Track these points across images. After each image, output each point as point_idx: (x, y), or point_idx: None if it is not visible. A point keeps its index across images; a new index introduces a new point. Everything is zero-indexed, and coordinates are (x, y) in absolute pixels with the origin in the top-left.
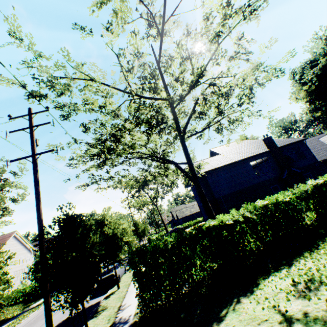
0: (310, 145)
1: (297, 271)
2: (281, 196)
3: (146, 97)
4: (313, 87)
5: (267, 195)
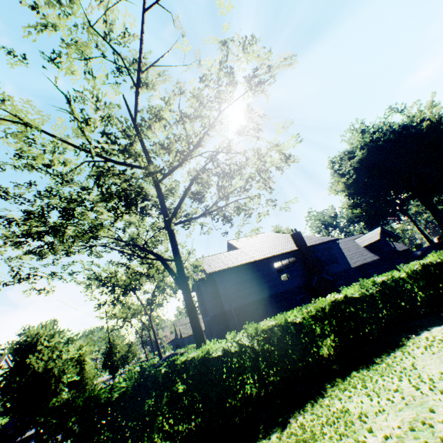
0: (345, 247)
1: (289, 437)
2: (292, 315)
3: (117, 162)
4: (351, 180)
5: (293, 308)
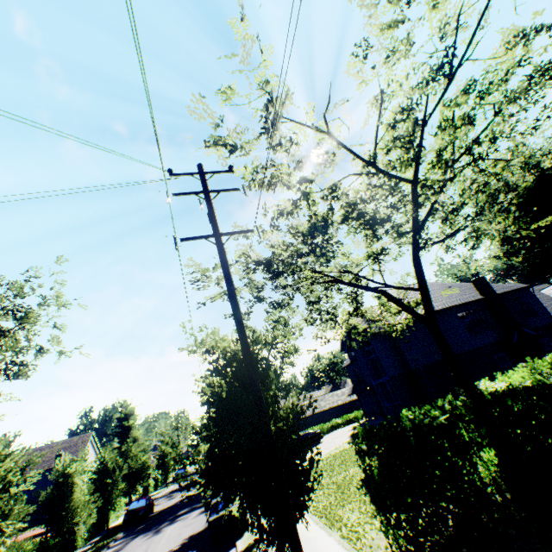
0: None
1: None
2: None
3: (387, 173)
4: (511, 219)
5: (492, 370)
